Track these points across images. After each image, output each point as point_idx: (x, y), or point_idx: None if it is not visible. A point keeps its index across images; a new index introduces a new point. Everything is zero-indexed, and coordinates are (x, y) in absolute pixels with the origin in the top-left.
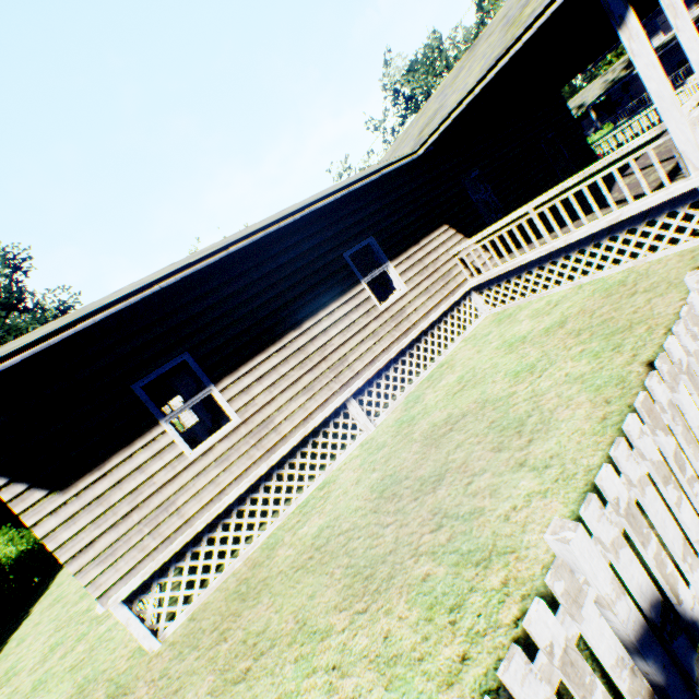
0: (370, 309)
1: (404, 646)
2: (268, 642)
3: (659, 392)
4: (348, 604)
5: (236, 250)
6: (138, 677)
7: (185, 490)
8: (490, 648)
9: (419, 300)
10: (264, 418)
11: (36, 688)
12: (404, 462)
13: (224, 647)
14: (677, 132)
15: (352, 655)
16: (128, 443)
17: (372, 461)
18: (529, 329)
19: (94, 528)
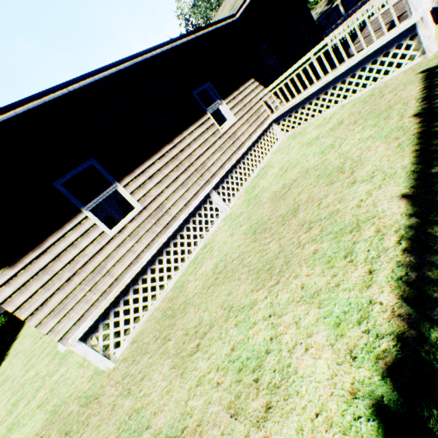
0: (215, 132)
1: (320, 285)
2: (207, 327)
3: None
4: (262, 285)
5: (123, 69)
6: (103, 386)
7: (111, 258)
8: (388, 260)
9: (244, 127)
10: (158, 205)
11: (11, 429)
12: (263, 214)
13: (170, 343)
14: None
15: (281, 305)
16: (59, 227)
17: (237, 223)
18: (318, 133)
19: (44, 291)
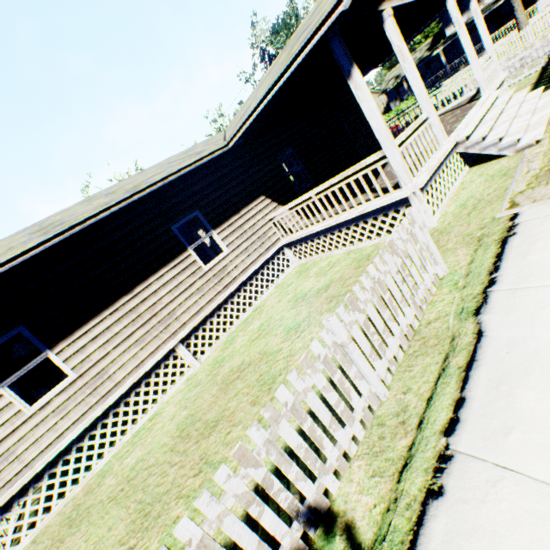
0: (196, 270)
1: None
2: None
3: (256, 437)
4: (128, 539)
5: (54, 244)
6: None
7: (24, 440)
8: None
9: (240, 259)
10: (100, 370)
11: None
12: (204, 403)
13: None
14: (392, 158)
15: None
16: None
17: (188, 398)
18: (311, 287)
19: None
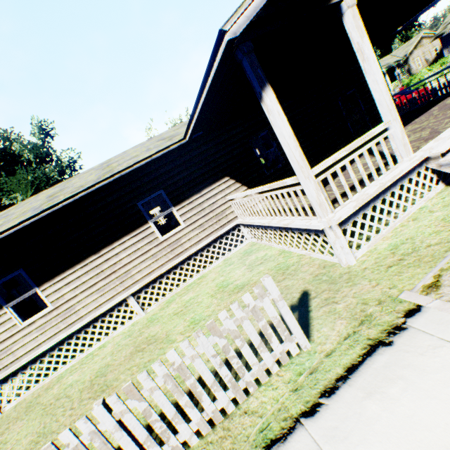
0: (153, 240)
1: None
2: None
3: None
4: None
5: (31, 223)
6: None
7: (17, 343)
8: None
9: (194, 233)
10: (69, 306)
11: None
12: (118, 359)
13: None
14: (306, 188)
15: None
16: None
17: (119, 345)
18: (236, 278)
19: None
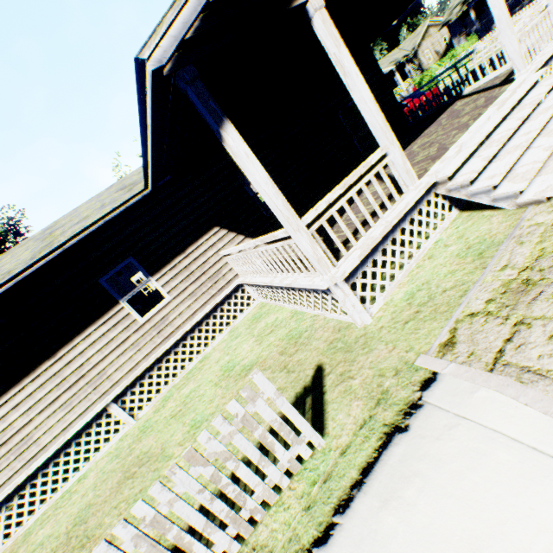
0: (131, 324)
1: None
2: None
3: None
4: None
5: None
6: None
7: None
8: None
9: (185, 305)
10: (24, 437)
11: None
12: (102, 495)
13: None
14: (299, 242)
15: None
16: None
17: (104, 472)
18: (243, 356)
19: None
